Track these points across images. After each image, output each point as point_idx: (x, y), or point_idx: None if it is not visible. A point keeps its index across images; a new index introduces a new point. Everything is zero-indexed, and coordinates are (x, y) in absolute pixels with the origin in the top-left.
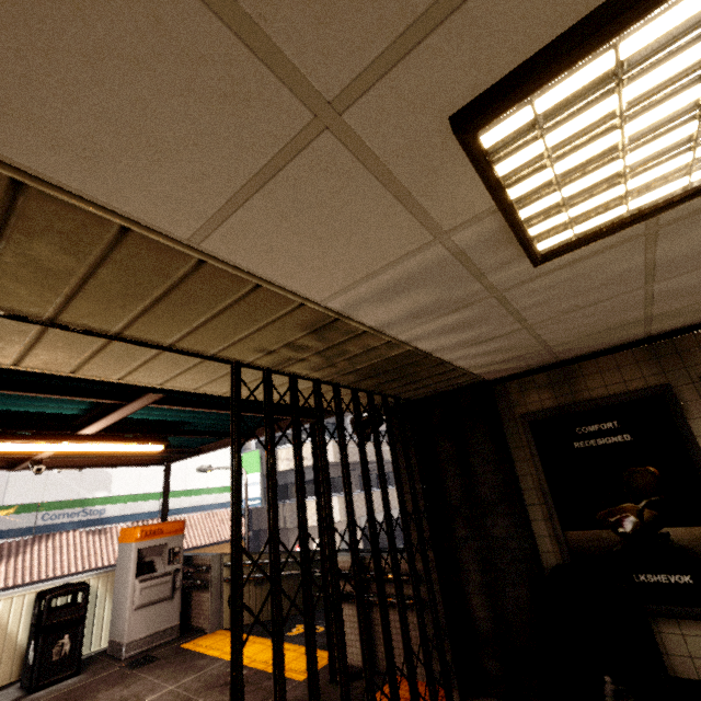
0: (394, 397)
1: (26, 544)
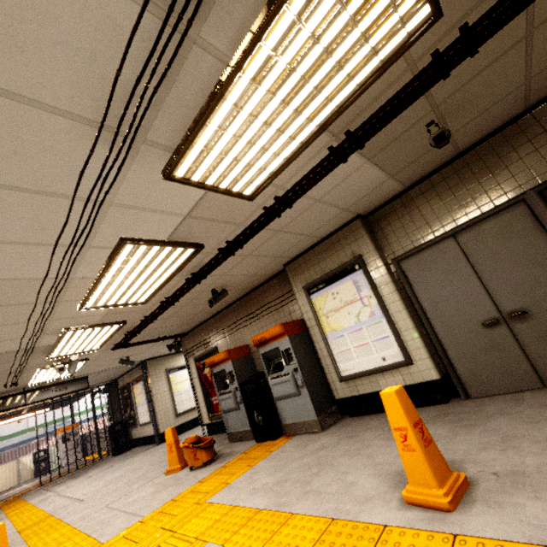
0: (97, 386)
1: (43, 441)
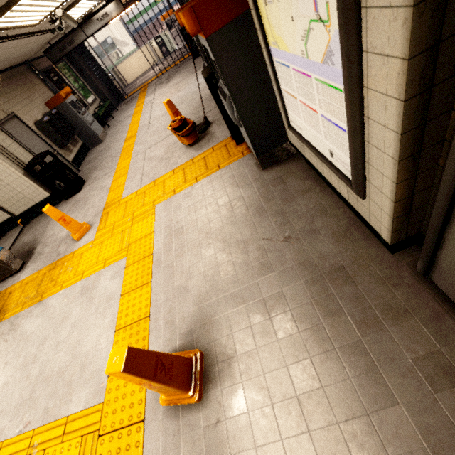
0: None
1: None
